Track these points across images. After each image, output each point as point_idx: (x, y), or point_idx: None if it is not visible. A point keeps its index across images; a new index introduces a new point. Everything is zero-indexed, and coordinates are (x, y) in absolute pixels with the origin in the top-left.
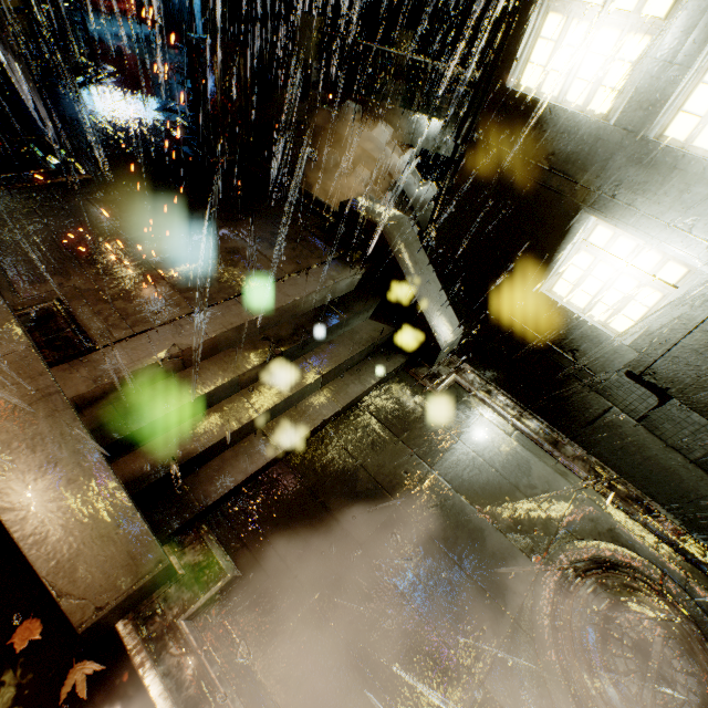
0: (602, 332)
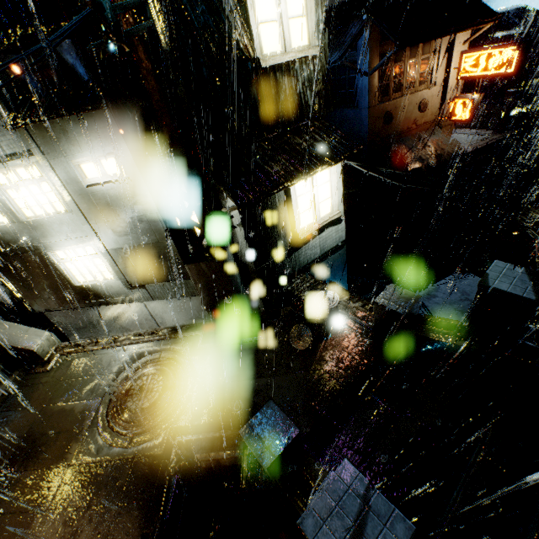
0: (107, 282)
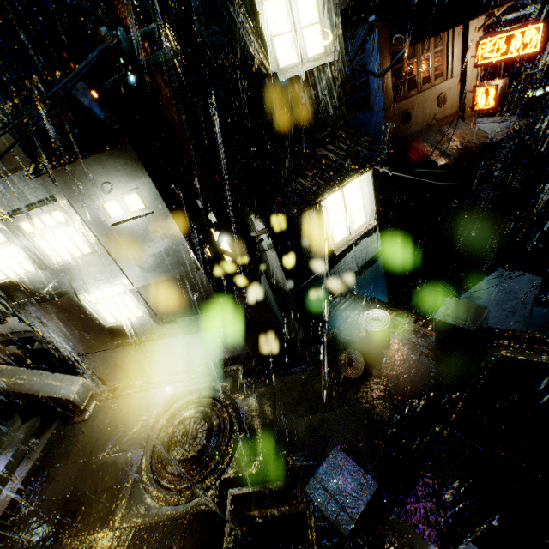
0: (137, 320)
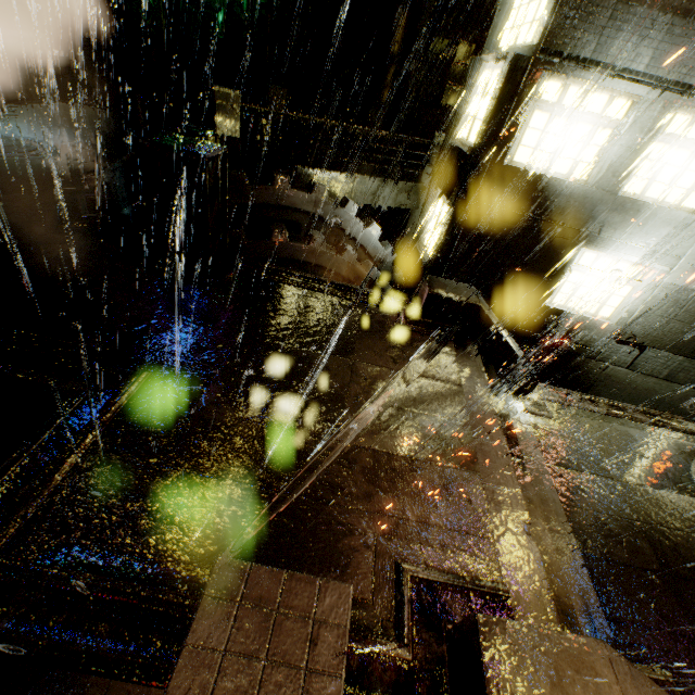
0: (596, 321)
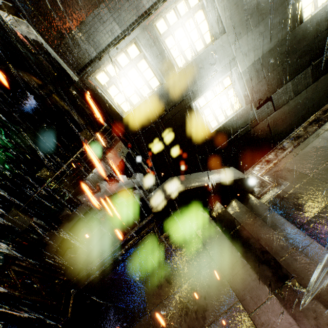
0: (238, 113)
